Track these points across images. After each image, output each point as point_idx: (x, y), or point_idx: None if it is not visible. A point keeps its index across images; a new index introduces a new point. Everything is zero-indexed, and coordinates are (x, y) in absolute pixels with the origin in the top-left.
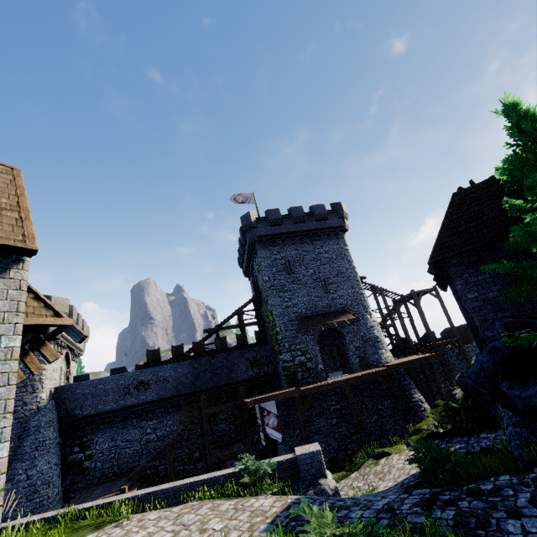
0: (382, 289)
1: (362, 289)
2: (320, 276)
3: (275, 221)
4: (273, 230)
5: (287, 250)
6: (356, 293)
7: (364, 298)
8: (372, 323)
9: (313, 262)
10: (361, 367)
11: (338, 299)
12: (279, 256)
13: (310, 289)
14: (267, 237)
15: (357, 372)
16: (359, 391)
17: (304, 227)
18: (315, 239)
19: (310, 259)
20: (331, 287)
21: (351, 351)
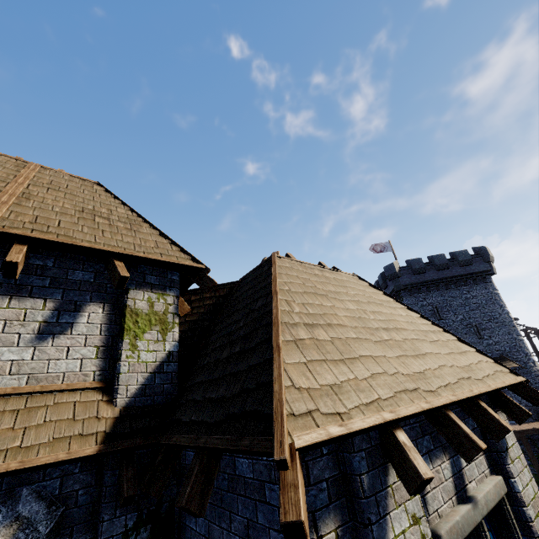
0: (537, 330)
1: (521, 335)
2: (470, 322)
3: (419, 270)
4: (416, 278)
5: (432, 296)
6: (513, 339)
7: (524, 344)
8: (537, 372)
9: (461, 307)
10: (530, 417)
11: (494, 346)
12: (426, 302)
13: (462, 334)
14: (411, 285)
15: (527, 422)
16: (532, 442)
17: (448, 274)
18: (460, 284)
19: (457, 305)
20: (485, 333)
21: (516, 400)
